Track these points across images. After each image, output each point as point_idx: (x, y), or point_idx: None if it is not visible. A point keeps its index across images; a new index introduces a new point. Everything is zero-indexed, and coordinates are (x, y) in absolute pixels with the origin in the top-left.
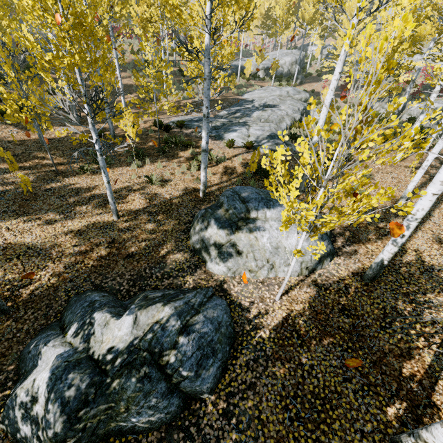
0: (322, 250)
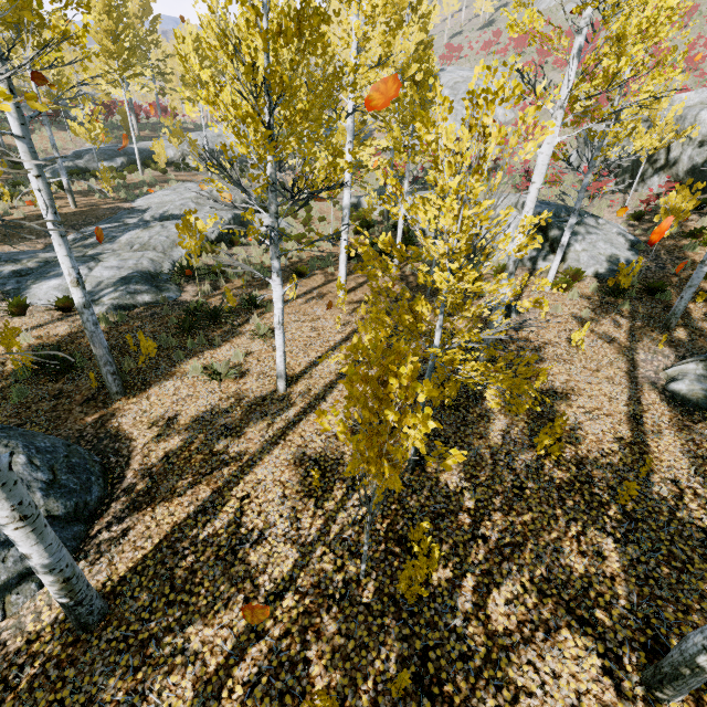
0: None
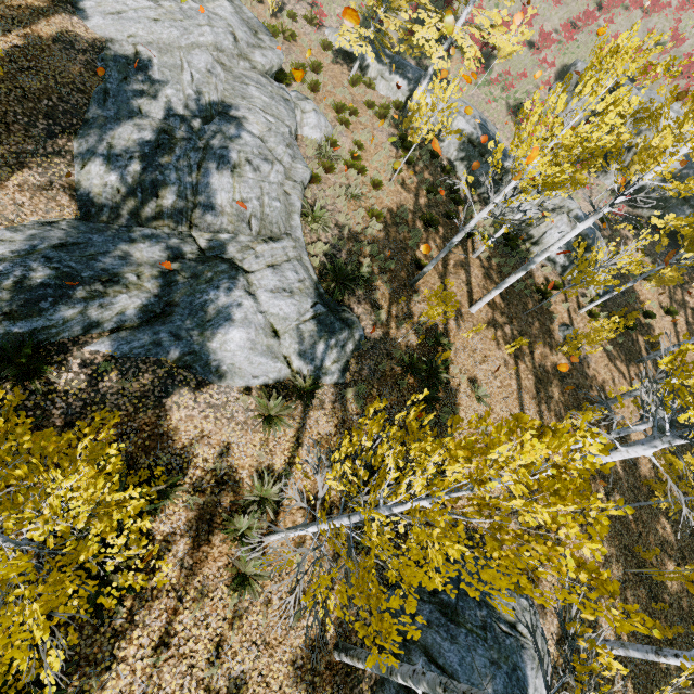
0: None
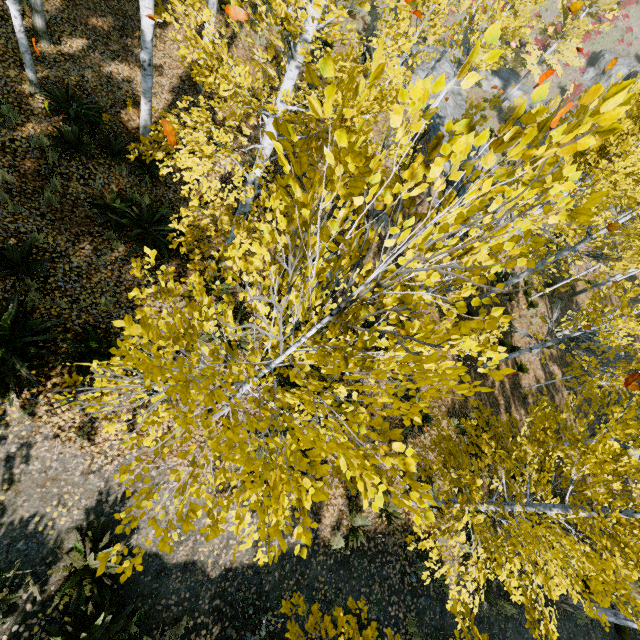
0: None
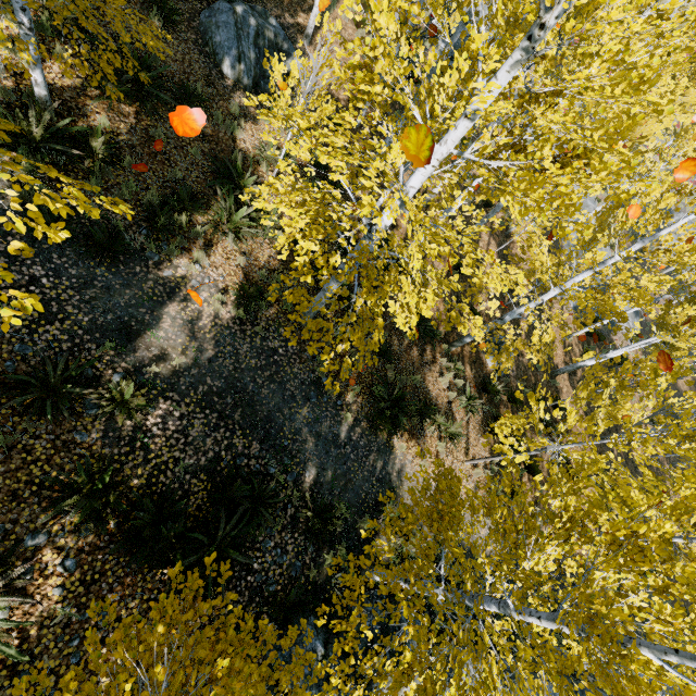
0: None
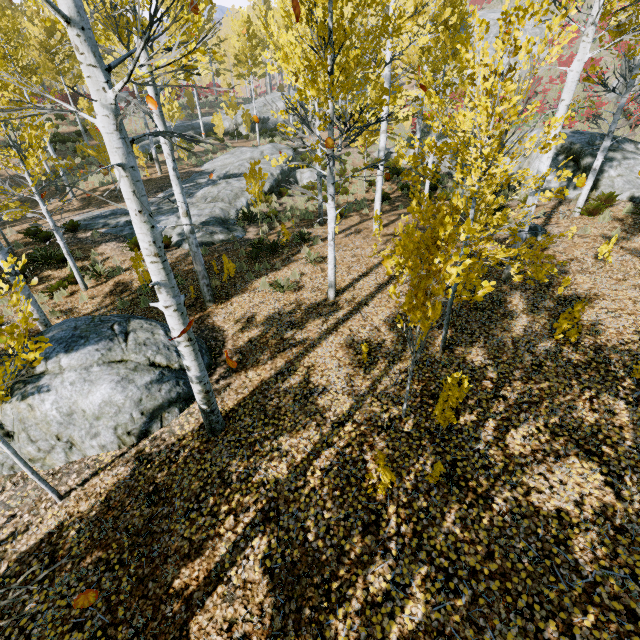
0: (156, 400)
